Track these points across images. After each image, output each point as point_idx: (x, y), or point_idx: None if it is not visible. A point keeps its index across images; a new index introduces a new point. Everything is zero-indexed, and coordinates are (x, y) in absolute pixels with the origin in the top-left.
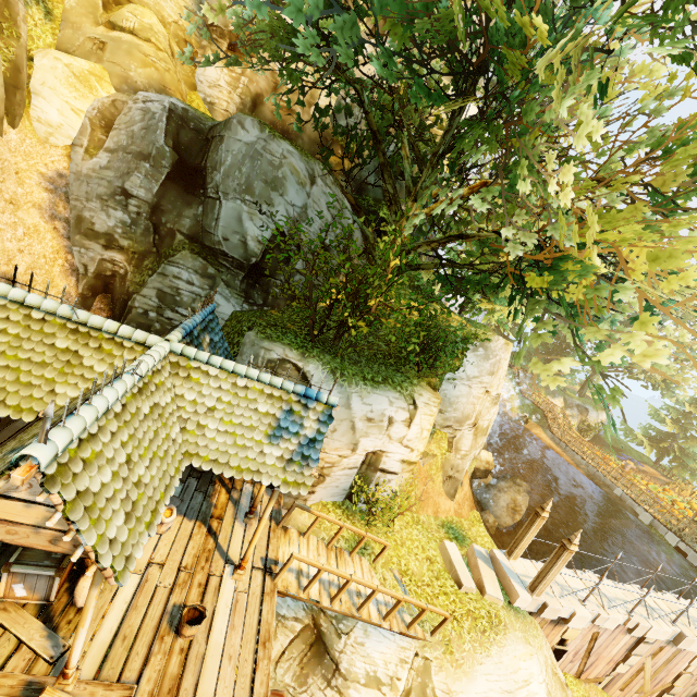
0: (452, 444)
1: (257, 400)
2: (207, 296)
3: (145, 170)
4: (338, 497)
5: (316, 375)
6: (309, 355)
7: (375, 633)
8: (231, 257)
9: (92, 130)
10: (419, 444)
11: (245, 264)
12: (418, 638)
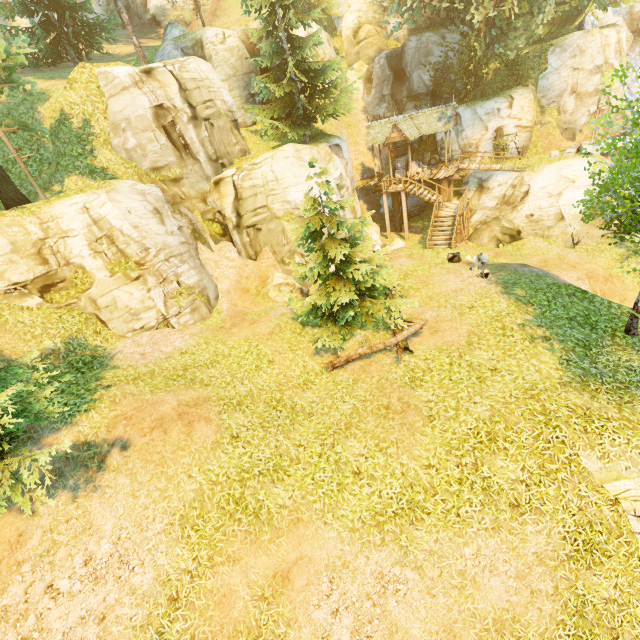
0: (560, 111)
1: (433, 115)
2: (416, 105)
3: (386, 84)
4: (489, 155)
5: (460, 110)
6: (458, 106)
7: (499, 175)
8: (422, 94)
9: (366, 86)
10: (525, 116)
11: (428, 92)
12: (518, 171)
